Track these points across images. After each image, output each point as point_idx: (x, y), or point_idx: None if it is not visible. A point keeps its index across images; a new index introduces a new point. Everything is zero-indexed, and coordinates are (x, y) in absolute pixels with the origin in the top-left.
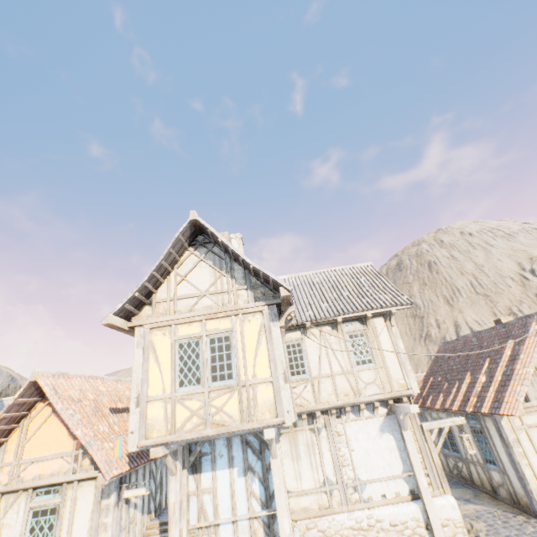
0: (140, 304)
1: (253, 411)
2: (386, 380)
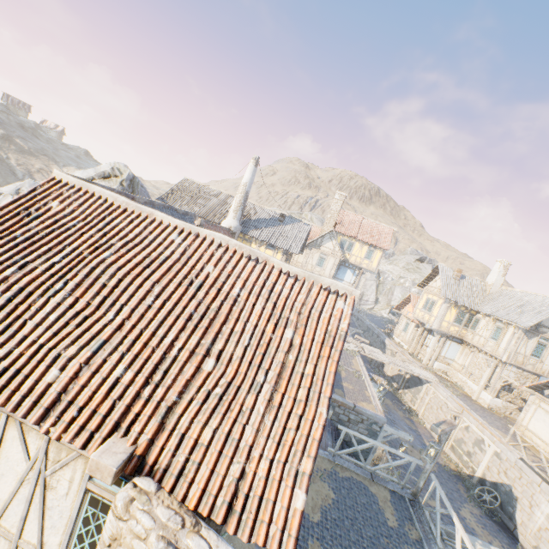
0: (424, 285)
1: (428, 321)
2: (495, 349)
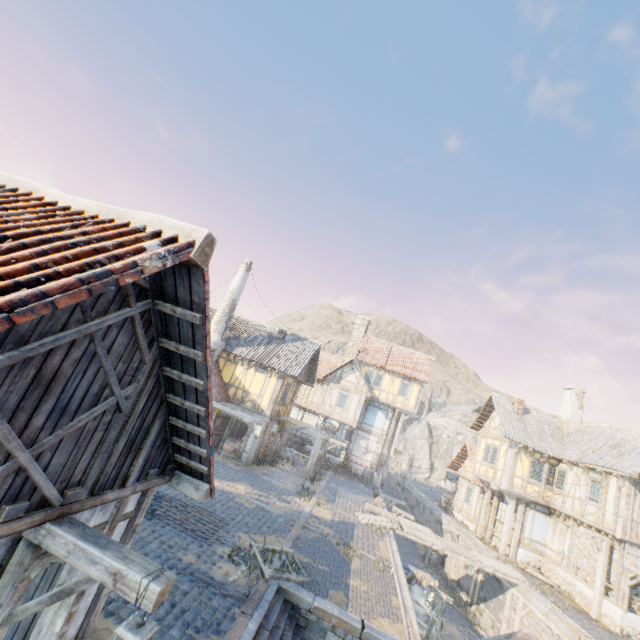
0: (480, 426)
1: (494, 478)
2: (600, 517)
